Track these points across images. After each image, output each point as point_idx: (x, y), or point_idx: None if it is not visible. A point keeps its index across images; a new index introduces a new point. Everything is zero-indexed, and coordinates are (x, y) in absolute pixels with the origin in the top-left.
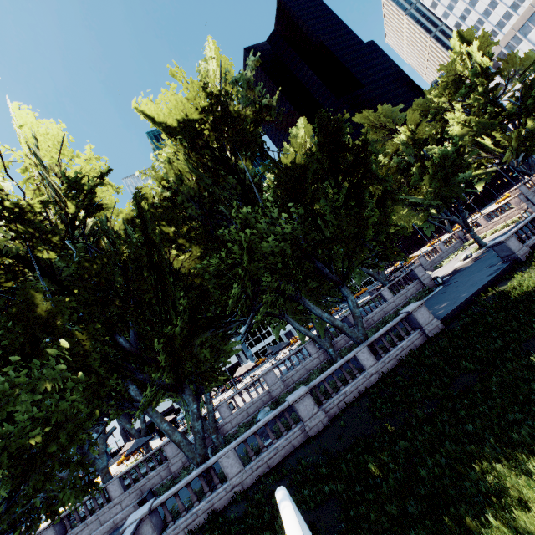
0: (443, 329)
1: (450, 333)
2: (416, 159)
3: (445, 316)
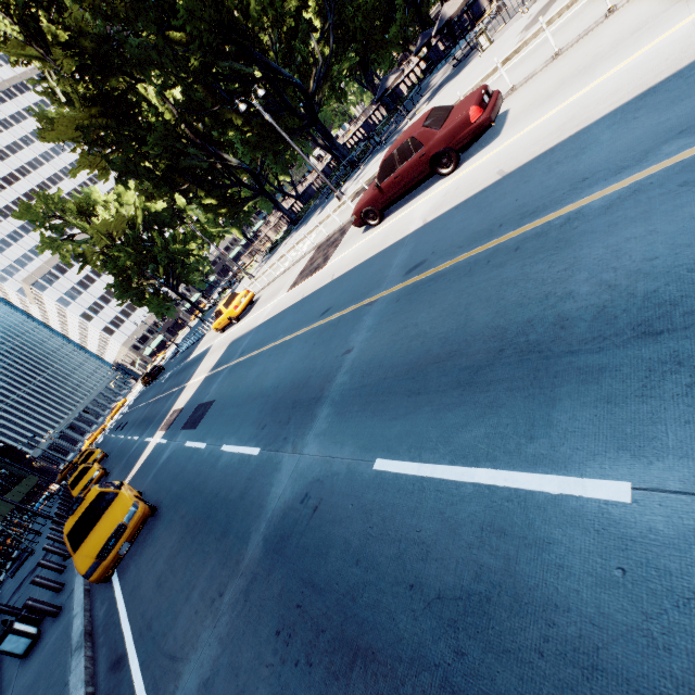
0: None
1: None
2: None
3: None
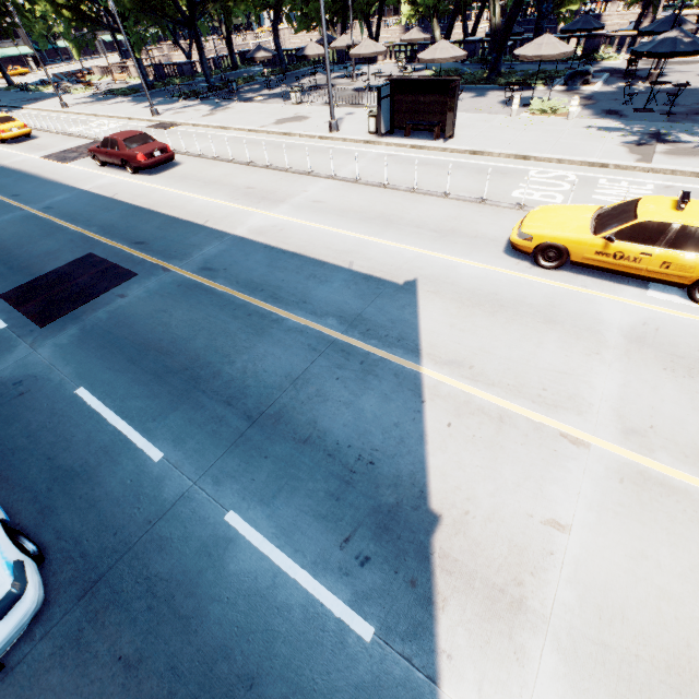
0: None
1: None
2: None
3: None
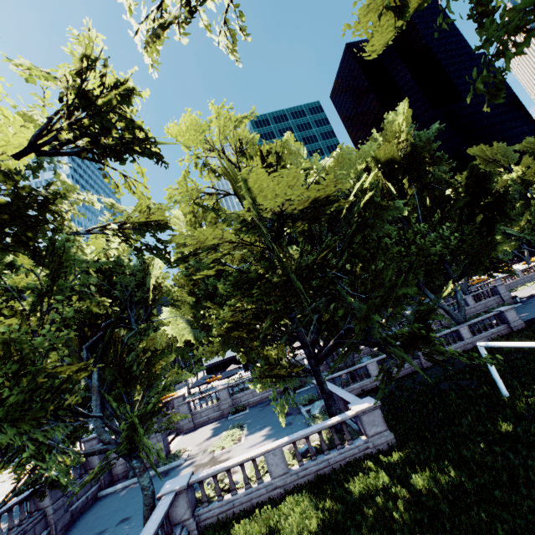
0: (525, 327)
1: (533, 329)
2: (520, 196)
3: (527, 320)
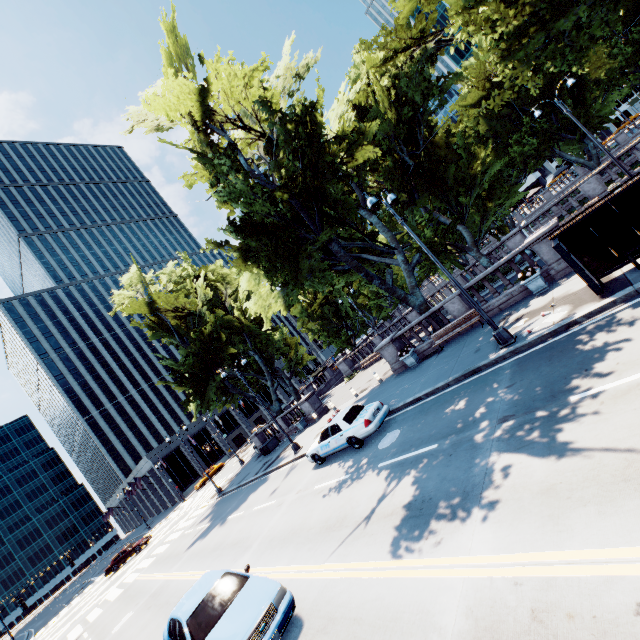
0: None
1: None
2: None
3: None
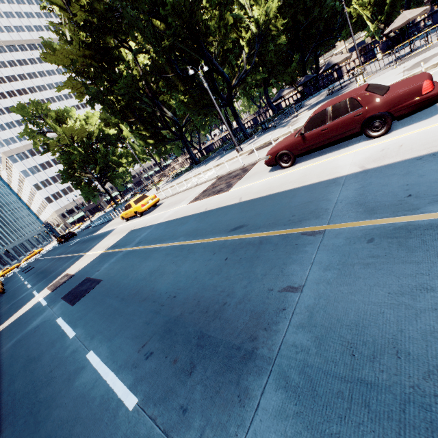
0: None
1: None
2: None
3: None
